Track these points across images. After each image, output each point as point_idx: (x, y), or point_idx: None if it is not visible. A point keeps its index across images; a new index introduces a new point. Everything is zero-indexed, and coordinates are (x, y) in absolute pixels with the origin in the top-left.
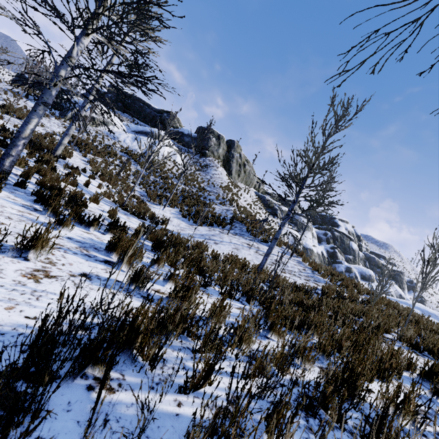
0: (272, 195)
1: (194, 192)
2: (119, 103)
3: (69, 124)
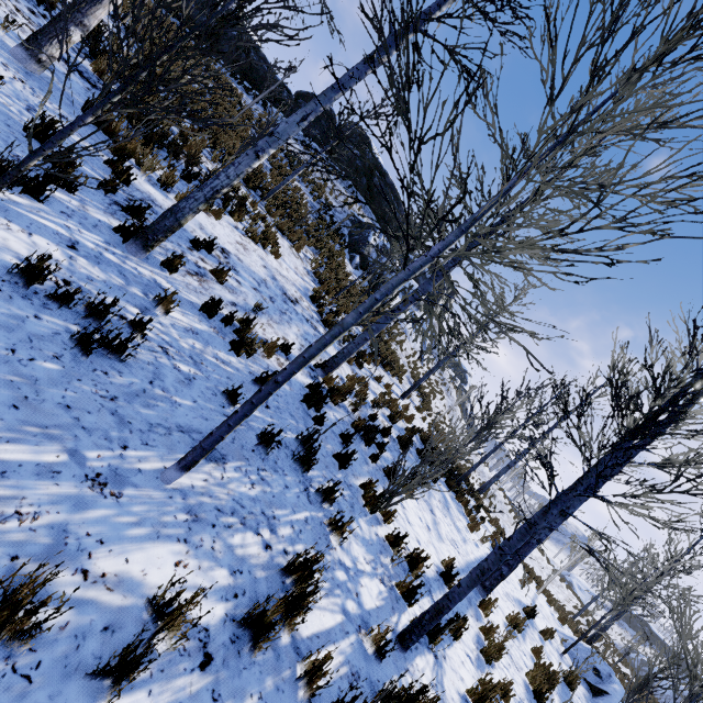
0: None
1: (448, 417)
2: (365, 177)
3: (502, 473)
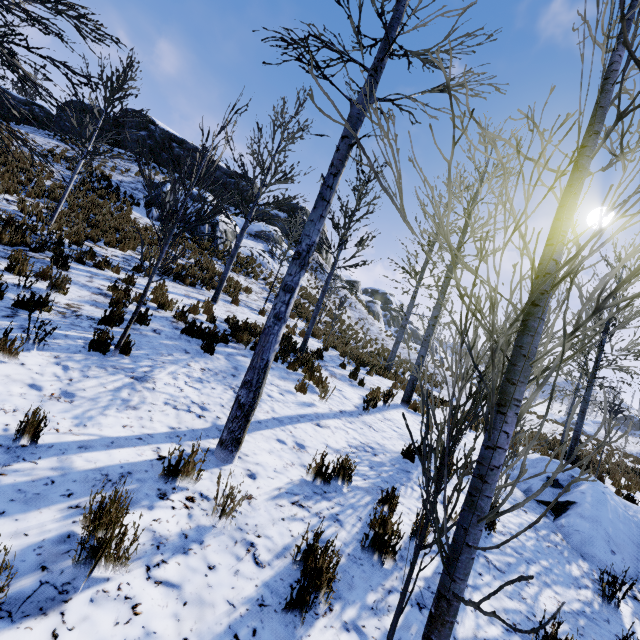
0: (341, 278)
1: (359, 327)
2: (164, 153)
3: (399, 336)
